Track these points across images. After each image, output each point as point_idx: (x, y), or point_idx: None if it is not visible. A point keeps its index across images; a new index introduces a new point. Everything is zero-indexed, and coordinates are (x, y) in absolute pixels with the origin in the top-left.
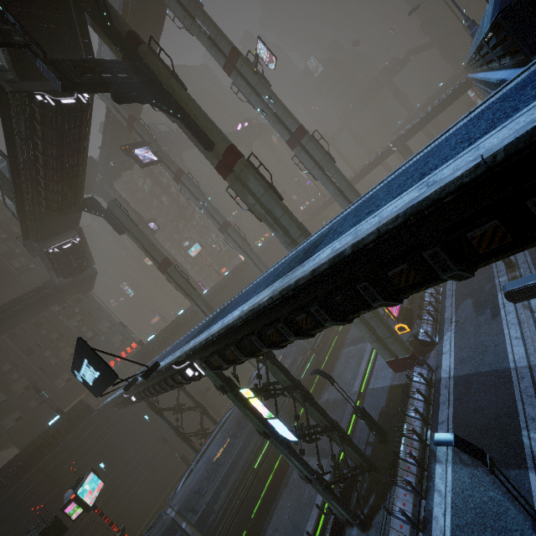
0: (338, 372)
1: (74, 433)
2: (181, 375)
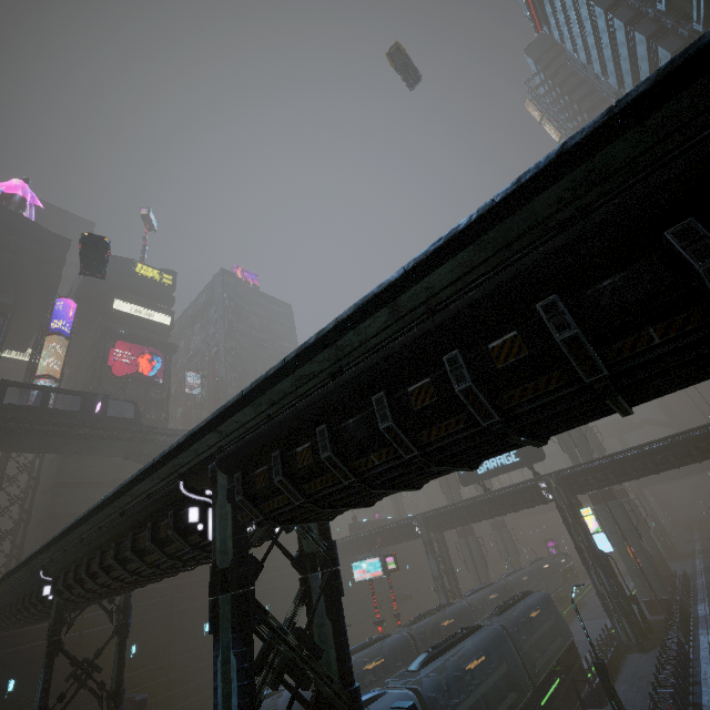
0: (574, 630)
1: None
2: (536, 492)
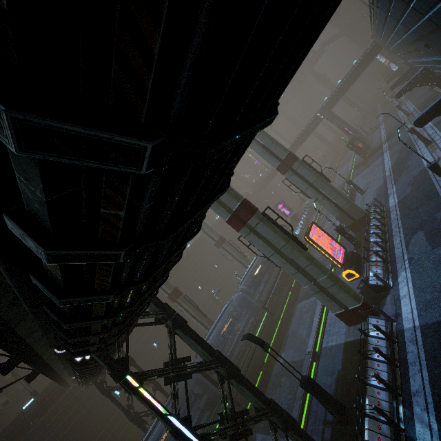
0: (293, 329)
1: (45, 416)
2: (71, 360)
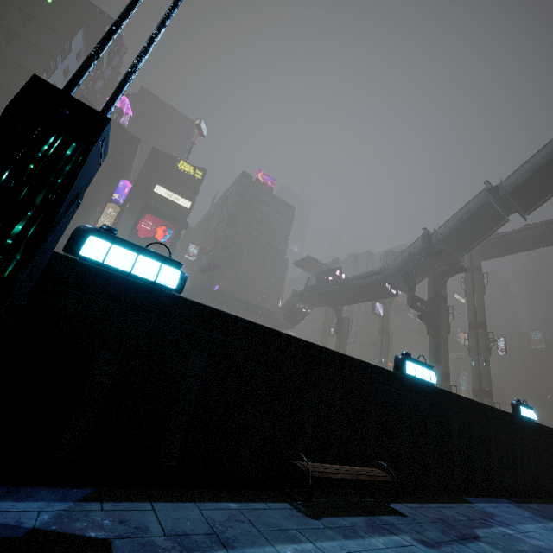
0: None
1: None
2: None
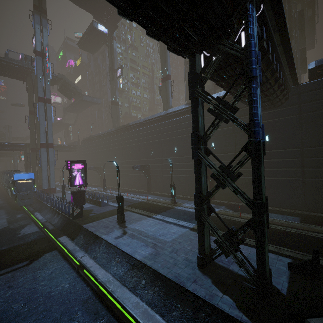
0: None
1: None
2: None
